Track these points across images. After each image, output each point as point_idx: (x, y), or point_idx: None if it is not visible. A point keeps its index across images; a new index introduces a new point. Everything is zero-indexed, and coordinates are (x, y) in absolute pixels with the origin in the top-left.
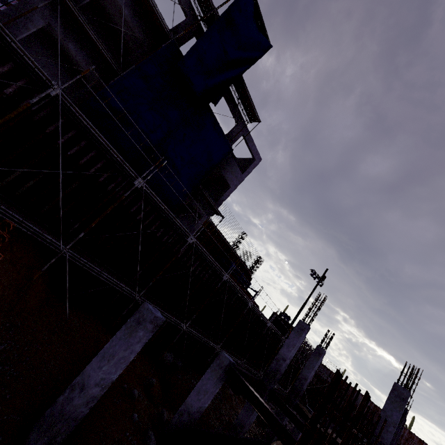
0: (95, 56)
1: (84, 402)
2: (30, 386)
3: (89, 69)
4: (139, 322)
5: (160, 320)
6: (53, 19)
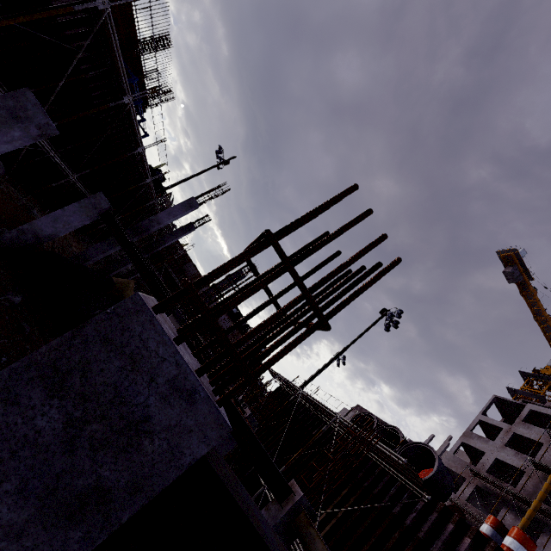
0: None
1: None
2: None
3: None
4: (17, 117)
5: (53, 130)
6: None
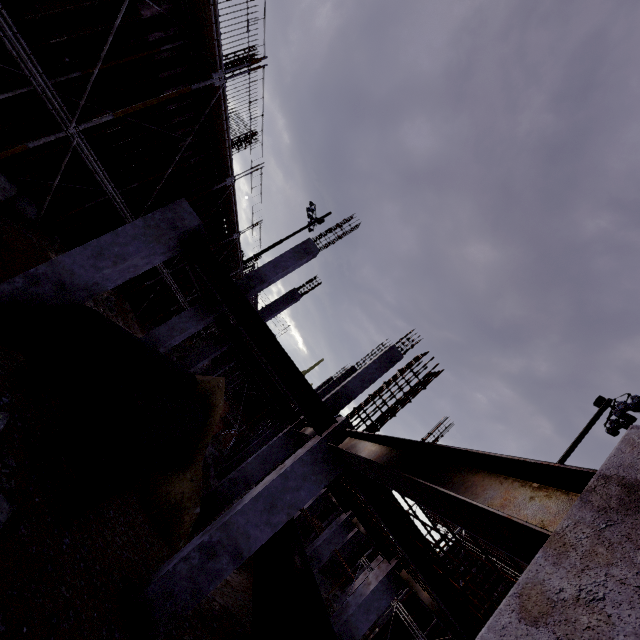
0: None
1: None
2: None
3: None
4: None
5: None
6: None
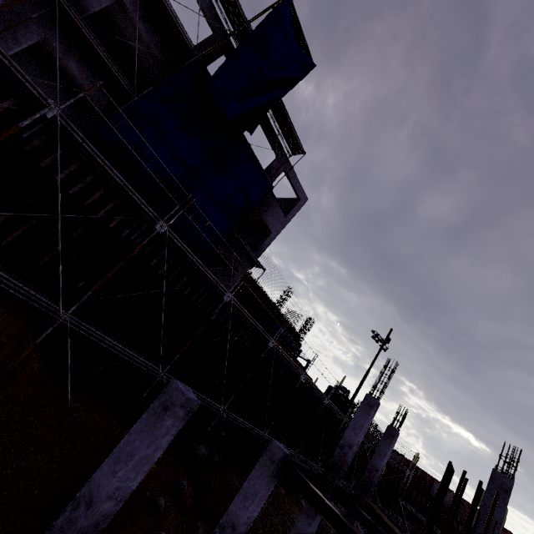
0: (103, 77)
1: (92, 524)
2: (17, 503)
3: (96, 85)
4: (166, 408)
5: (193, 402)
6: (51, 33)
